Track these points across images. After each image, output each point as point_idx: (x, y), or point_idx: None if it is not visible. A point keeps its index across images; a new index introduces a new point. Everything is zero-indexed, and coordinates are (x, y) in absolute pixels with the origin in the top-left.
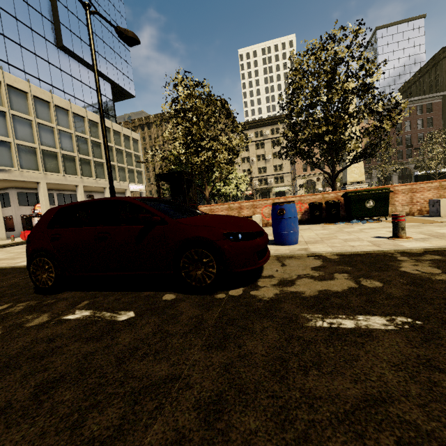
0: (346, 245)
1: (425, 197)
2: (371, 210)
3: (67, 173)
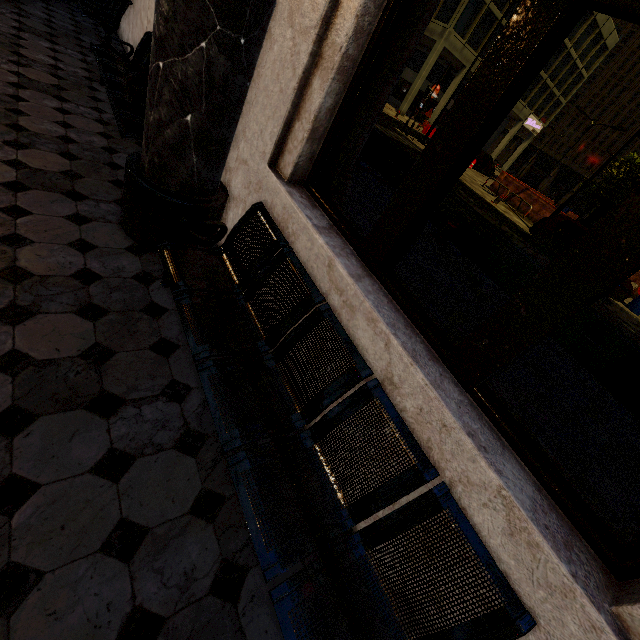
0: None
1: None
2: None
3: None
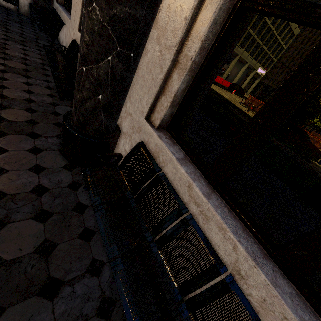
0: None
1: None
2: None
3: (240, 45)
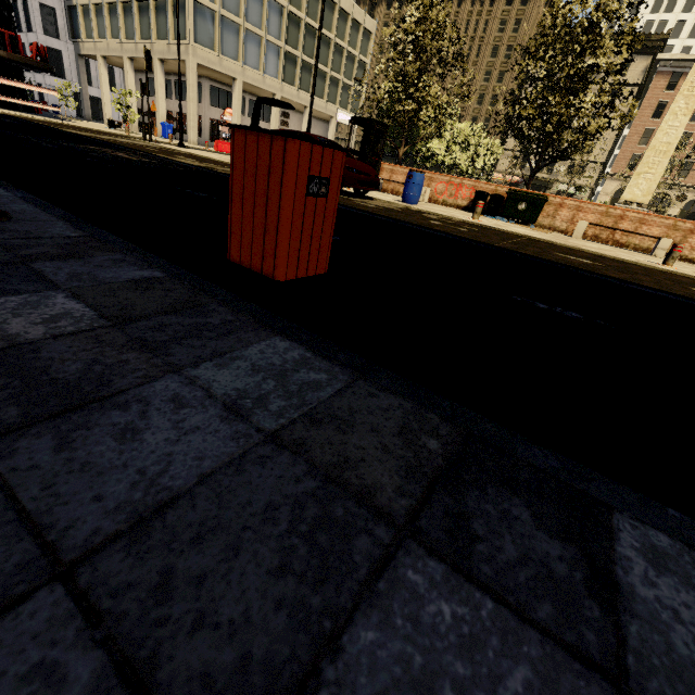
0: (435, 211)
1: (586, 219)
2: (521, 213)
3: (266, 73)
